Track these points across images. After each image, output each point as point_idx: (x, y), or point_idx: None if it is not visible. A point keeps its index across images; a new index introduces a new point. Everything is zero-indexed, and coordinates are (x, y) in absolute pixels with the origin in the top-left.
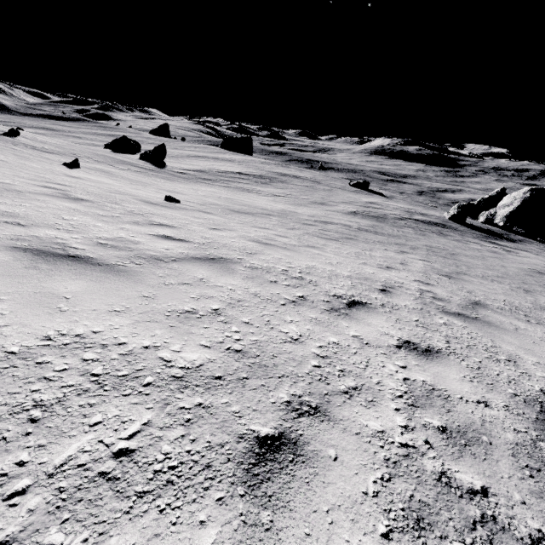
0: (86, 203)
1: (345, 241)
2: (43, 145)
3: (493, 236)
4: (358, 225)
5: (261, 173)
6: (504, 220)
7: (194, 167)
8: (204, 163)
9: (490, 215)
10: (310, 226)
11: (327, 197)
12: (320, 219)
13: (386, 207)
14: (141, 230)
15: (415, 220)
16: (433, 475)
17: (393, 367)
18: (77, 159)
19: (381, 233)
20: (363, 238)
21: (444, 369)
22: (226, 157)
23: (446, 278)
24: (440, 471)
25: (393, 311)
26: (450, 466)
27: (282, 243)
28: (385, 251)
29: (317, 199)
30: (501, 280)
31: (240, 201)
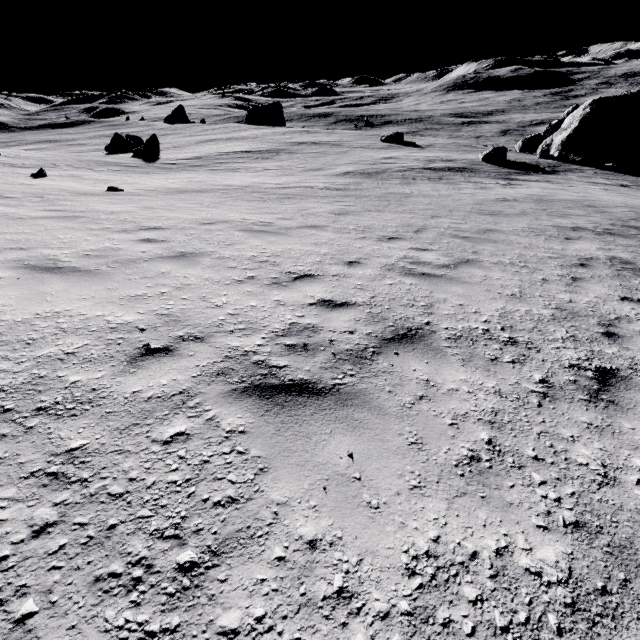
0: (10, 199)
1: (274, 200)
2: (24, 161)
3: (527, 171)
4: (330, 185)
5: (272, 146)
6: (559, 149)
7: (192, 154)
8: (210, 147)
9: (545, 146)
10: (258, 193)
11: (332, 161)
12: (286, 185)
13: (402, 160)
14: (34, 208)
15: (425, 169)
16: (49, 258)
17: (109, 244)
18: (42, 169)
19: (346, 189)
20: (307, 196)
21: (150, 245)
22: (244, 134)
23: (331, 215)
24: (56, 258)
25: (182, 230)
26: (65, 258)
27: (175, 207)
28: (310, 203)
29: (315, 166)
30: (420, 212)
31: (209, 182)
